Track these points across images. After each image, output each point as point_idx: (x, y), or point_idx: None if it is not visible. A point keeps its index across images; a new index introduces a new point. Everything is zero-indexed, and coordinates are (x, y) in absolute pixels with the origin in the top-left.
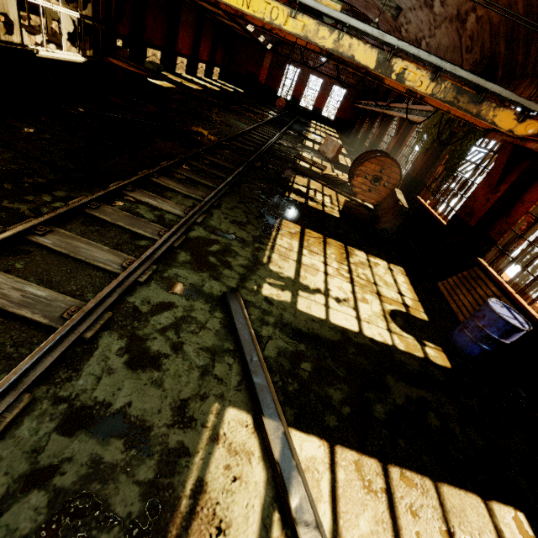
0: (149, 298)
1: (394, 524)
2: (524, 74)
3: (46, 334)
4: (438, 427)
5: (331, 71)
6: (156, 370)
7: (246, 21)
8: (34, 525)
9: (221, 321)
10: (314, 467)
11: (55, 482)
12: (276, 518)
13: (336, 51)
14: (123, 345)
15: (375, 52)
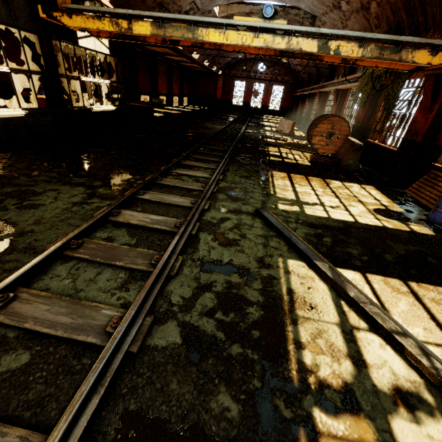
0: (213, 216)
1: (424, 307)
2: (427, 28)
3: (171, 235)
4: (437, 264)
5: (269, 76)
6: (237, 246)
7: (222, 50)
8: (214, 304)
9: (261, 223)
10: (356, 283)
11: (213, 290)
12: (343, 303)
13: (289, 49)
14: (213, 237)
15: (315, 42)
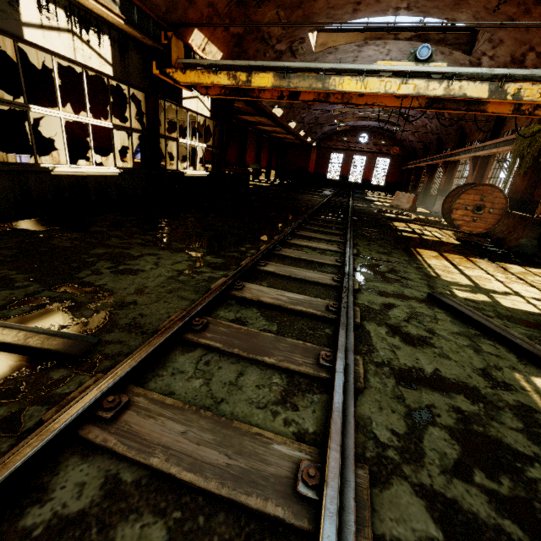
0: (371, 300)
1: None
2: None
3: (323, 322)
4: None
5: (372, 147)
6: (432, 347)
7: (351, 104)
8: (457, 452)
9: (447, 315)
10: None
11: (439, 422)
12: None
13: (448, 95)
14: (387, 330)
15: (485, 85)
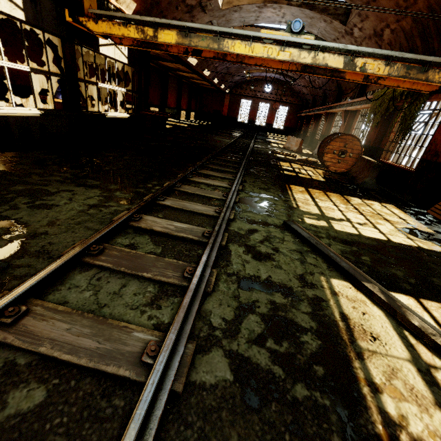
0: (240, 227)
1: None
2: None
3: (199, 245)
4: None
5: (274, 96)
6: (272, 261)
7: (244, 63)
8: (262, 329)
9: (292, 237)
10: (413, 309)
11: (257, 311)
12: (407, 334)
13: (314, 64)
14: (244, 250)
15: (341, 58)
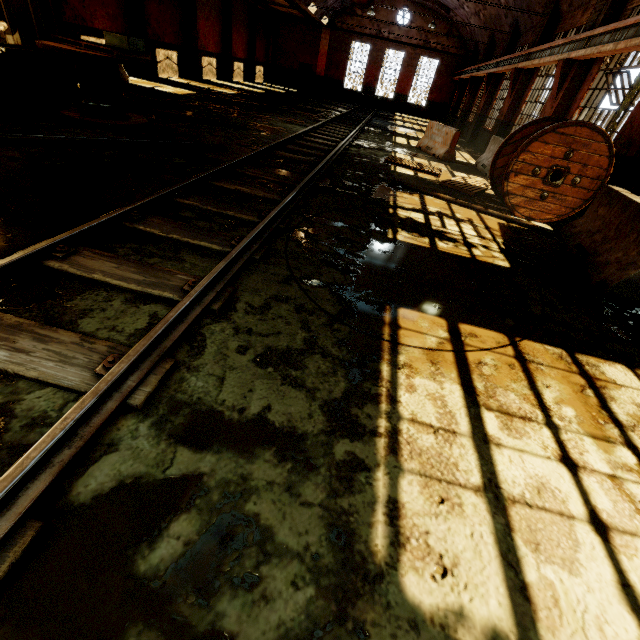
0: None
1: None
2: None
3: None
4: None
5: (415, 36)
6: None
7: None
8: None
9: None
10: None
11: None
12: None
13: None
14: None
15: None
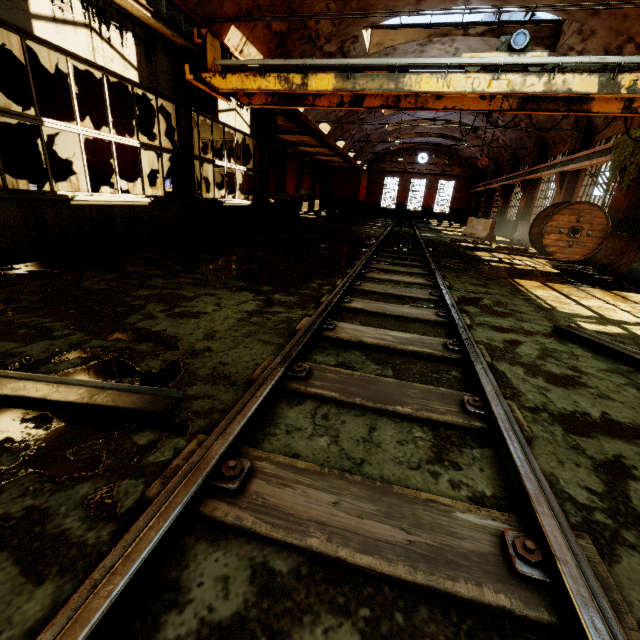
0: (489, 337)
1: None
2: None
3: (445, 364)
4: None
5: (433, 169)
6: (586, 387)
7: (427, 109)
8: None
9: (584, 350)
10: None
11: (638, 475)
12: None
13: (549, 91)
14: (524, 370)
15: (594, 77)
